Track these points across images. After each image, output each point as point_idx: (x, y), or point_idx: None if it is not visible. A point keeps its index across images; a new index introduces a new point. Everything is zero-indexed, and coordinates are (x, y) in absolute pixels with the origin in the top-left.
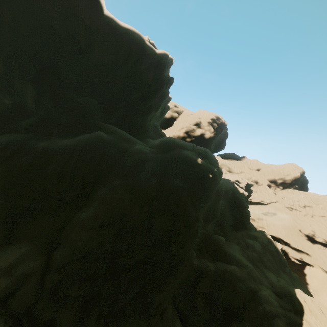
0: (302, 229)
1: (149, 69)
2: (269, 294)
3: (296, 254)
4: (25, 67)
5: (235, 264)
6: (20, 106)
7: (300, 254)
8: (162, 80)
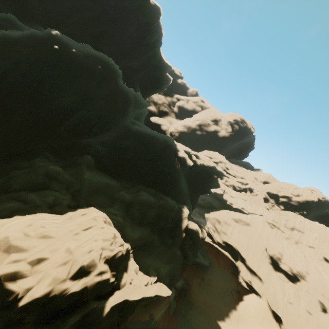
0: (268, 247)
1: None
2: (60, 196)
3: (248, 275)
4: None
5: (70, 173)
6: None
7: (252, 276)
8: (125, 12)
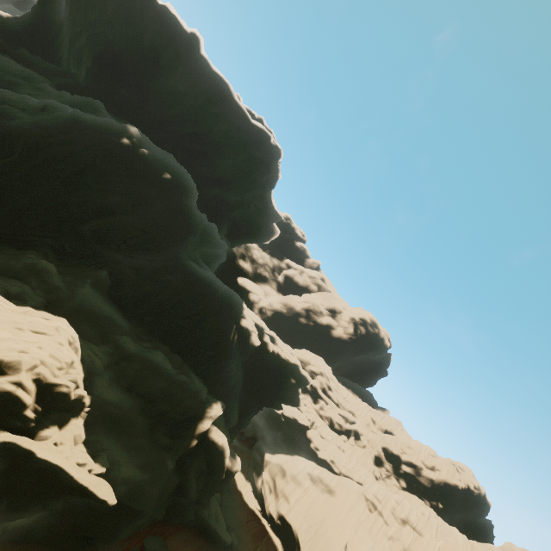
0: (348, 541)
1: (222, 118)
2: (30, 293)
3: None
4: (98, 45)
5: (64, 279)
6: (76, 75)
7: None
8: (236, 141)
